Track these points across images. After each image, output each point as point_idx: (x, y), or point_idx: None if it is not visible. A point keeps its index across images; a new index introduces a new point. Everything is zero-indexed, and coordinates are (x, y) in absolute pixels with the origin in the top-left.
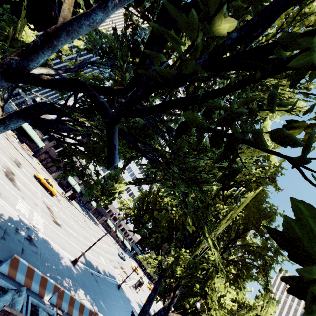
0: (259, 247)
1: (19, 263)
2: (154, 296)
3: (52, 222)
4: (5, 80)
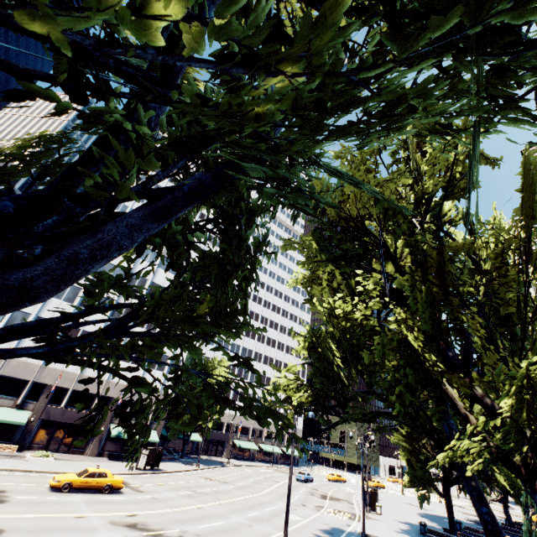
0: None
1: None
2: (491, 512)
3: None
4: None
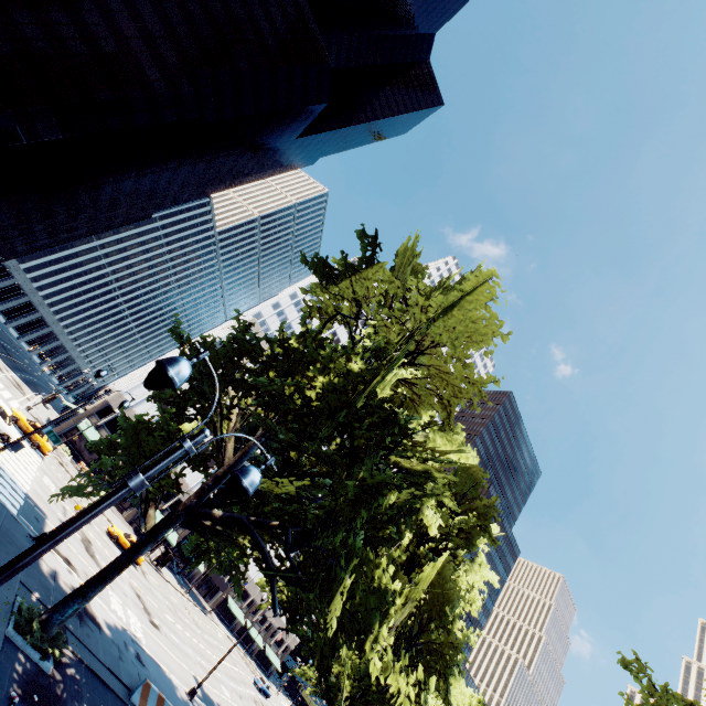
0: (441, 642)
1: (150, 690)
2: None
3: (149, 624)
4: (185, 517)
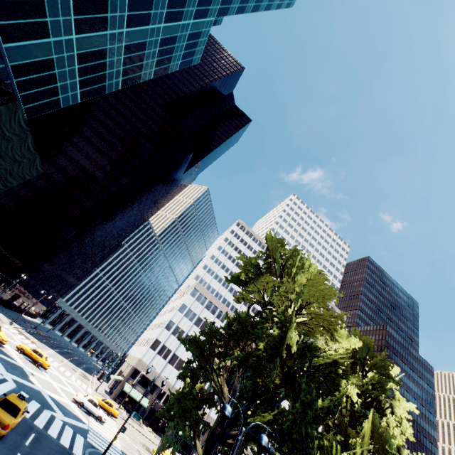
0: None
1: None
2: None
3: None
4: (218, 441)
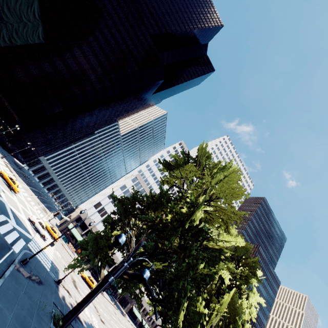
0: None
1: None
2: None
3: (100, 321)
4: None
